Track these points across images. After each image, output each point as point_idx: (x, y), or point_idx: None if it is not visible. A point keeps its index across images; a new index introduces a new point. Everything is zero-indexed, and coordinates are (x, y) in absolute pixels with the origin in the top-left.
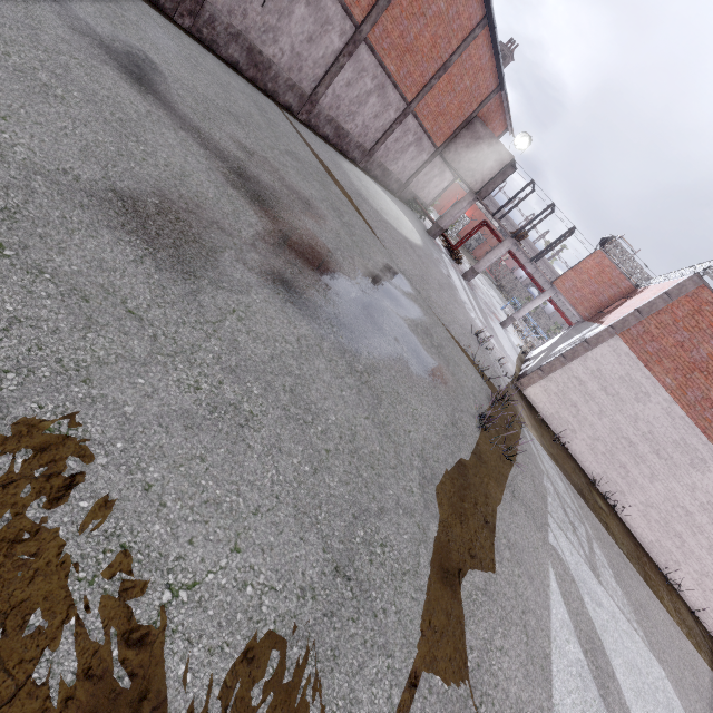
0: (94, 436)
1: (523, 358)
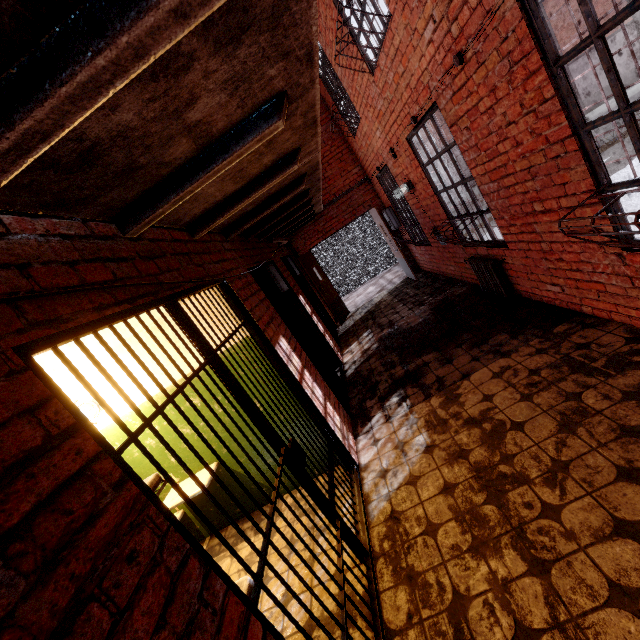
0: None
1: None
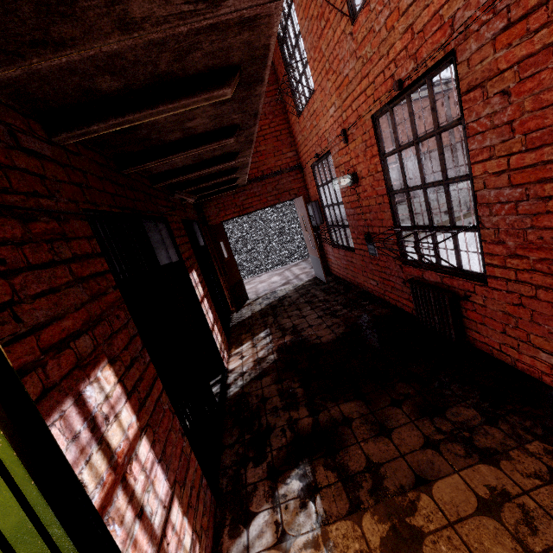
0: None
1: None
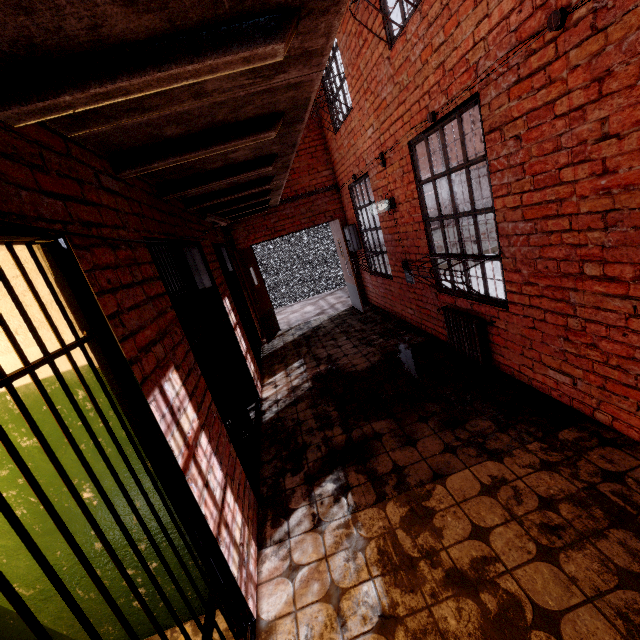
0: None
1: None
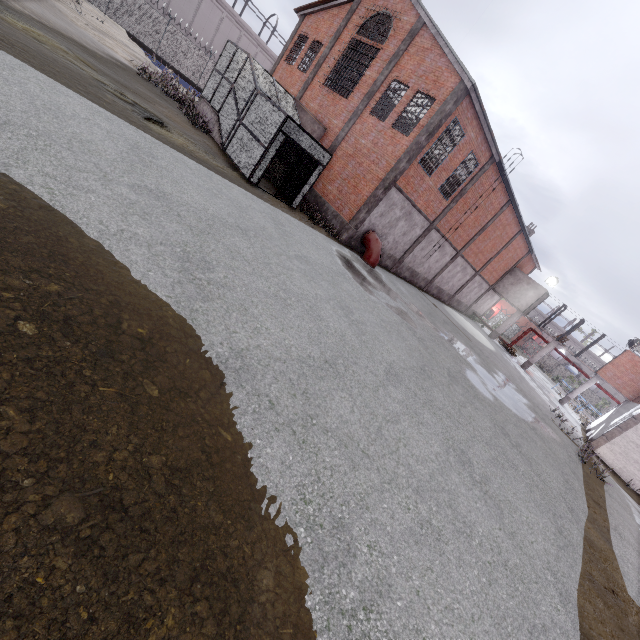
0: (515, 437)
1: (584, 428)
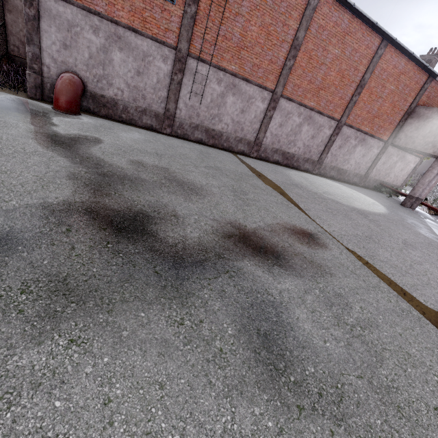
0: None
1: None
